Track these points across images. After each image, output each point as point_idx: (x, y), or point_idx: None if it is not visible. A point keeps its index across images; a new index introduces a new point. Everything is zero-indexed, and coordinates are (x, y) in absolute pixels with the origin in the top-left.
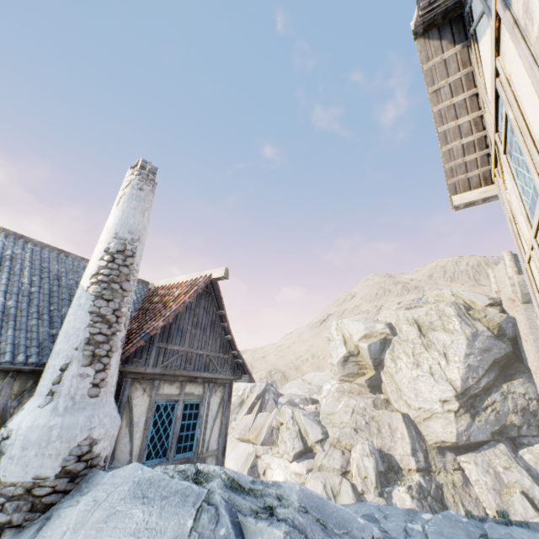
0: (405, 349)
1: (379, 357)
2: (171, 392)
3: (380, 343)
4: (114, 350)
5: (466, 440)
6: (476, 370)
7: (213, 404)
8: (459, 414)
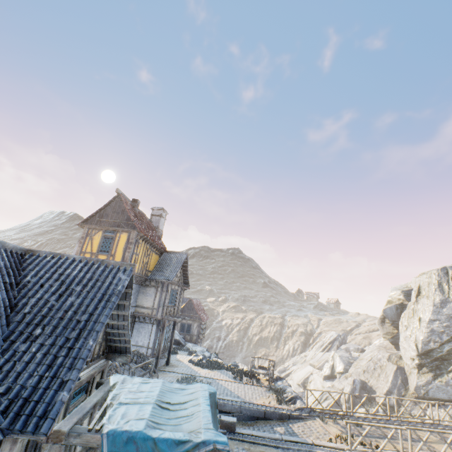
0: (406, 314)
1: (397, 320)
2: (184, 321)
3: (395, 308)
4: None
5: (424, 393)
6: (439, 335)
7: (195, 325)
8: (422, 372)
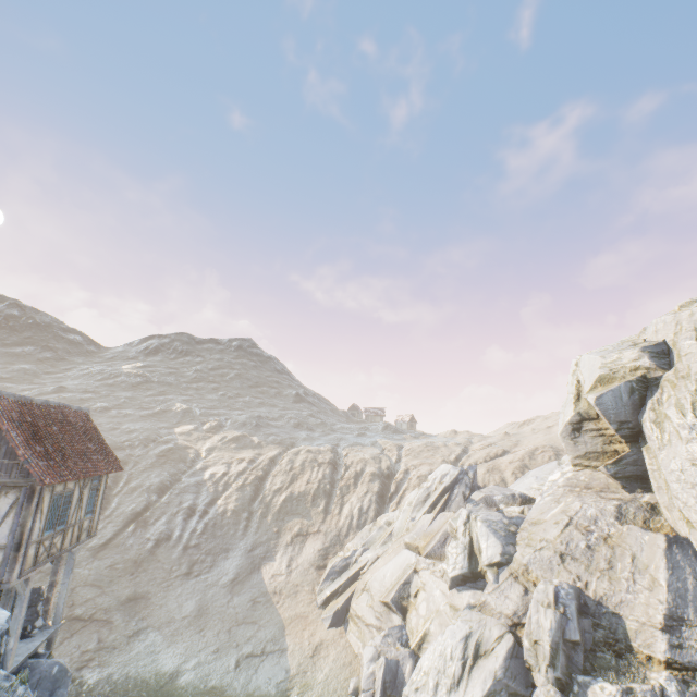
0: (679, 398)
1: (632, 419)
2: None
3: (628, 390)
4: None
5: None
6: None
7: (3, 505)
8: None
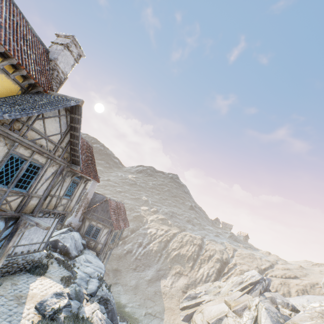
0: None
1: None
2: (94, 223)
3: None
4: (80, 211)
5: None
6: None
7: (104, 231)
8: None
